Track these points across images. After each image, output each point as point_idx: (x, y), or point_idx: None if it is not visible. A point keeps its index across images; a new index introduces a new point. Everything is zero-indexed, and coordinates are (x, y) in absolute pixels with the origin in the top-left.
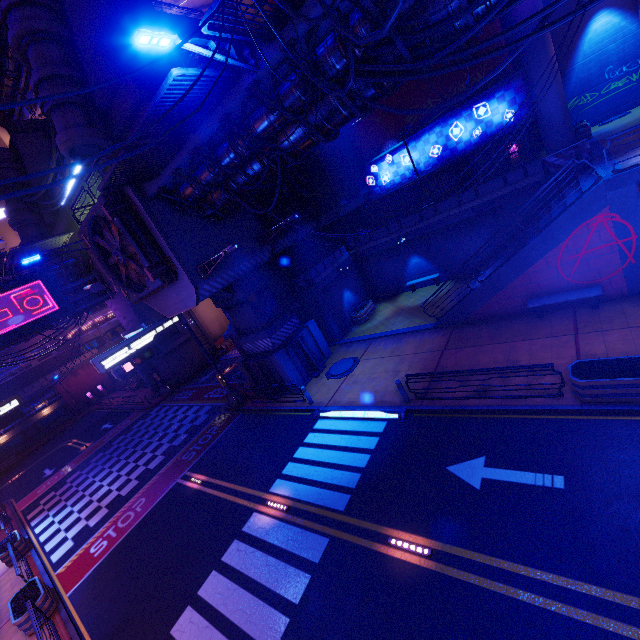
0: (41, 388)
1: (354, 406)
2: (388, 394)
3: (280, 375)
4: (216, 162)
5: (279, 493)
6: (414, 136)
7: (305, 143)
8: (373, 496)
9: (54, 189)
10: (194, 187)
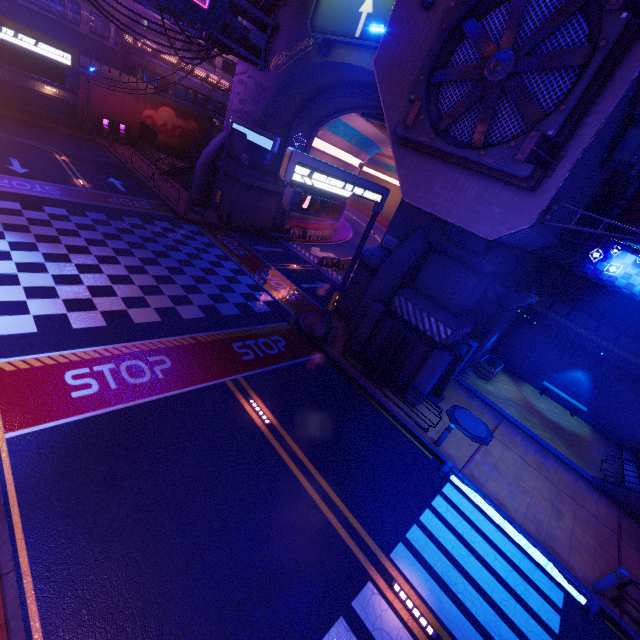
0: None
1: (508, 515)
2: (558, 543)
3: (417, 374)
4: None
5: (410, 579)
6: None
7: None
8: None
9: None
10: None
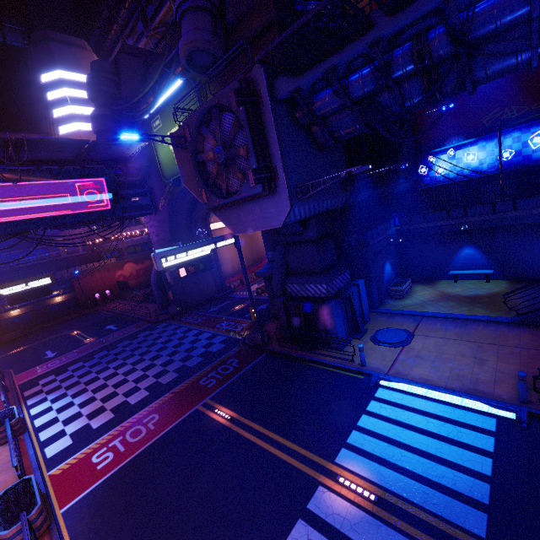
0: (62, 277)
1: (433, 385)
2: (482, 383)
3: (326, 326)
4: (388, 64)
5: (352, 470)
6: (487, 136)
7: (504, 64)
8: (535, 531)
9: (139, 106)
10: (339, 94)
